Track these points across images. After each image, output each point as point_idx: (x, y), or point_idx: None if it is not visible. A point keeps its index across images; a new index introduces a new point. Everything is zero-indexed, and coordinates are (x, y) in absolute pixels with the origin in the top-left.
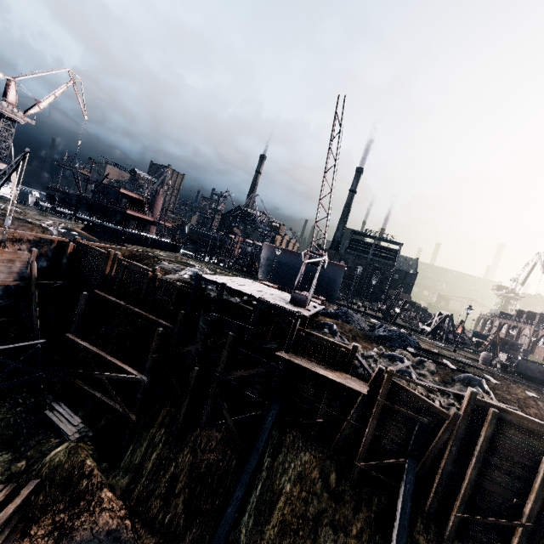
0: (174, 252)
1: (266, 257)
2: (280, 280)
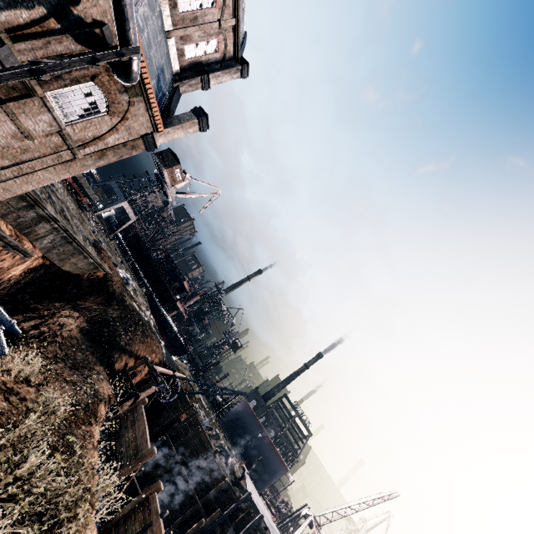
0: (179, 353)
1: (239, 410)
2: (234, 437)
